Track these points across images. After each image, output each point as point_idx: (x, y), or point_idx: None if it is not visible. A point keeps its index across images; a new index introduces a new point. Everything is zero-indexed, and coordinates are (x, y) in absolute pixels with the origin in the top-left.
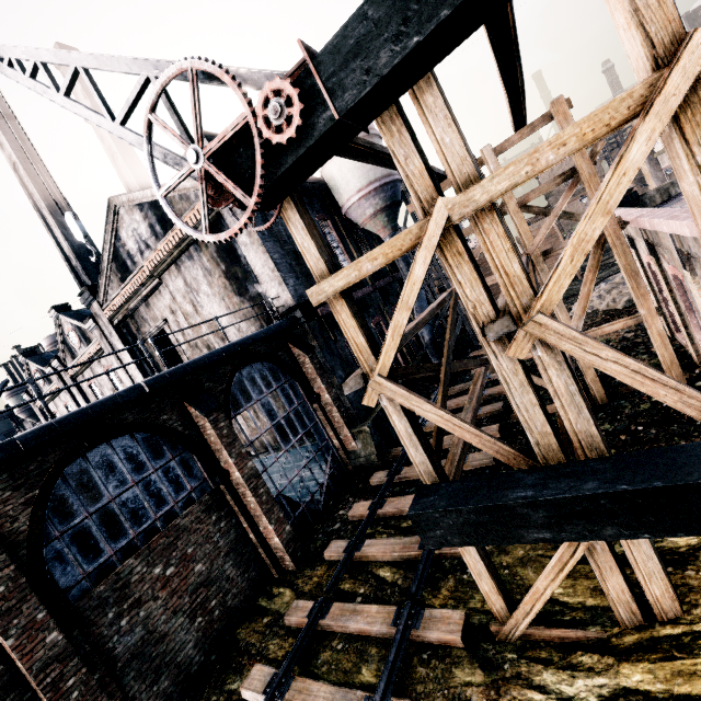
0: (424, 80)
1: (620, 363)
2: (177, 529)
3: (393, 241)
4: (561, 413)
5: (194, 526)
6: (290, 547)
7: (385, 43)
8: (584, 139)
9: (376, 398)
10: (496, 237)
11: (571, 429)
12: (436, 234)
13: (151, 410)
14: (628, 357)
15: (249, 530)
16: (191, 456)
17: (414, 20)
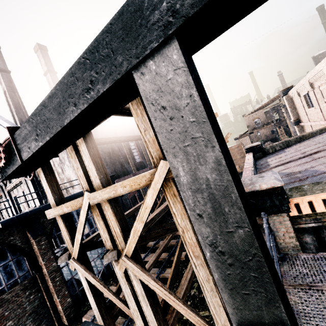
0: (81, 139)
1: (159, 288)
2: (2, 301)
3: (73, 202)
4: (140, 303)
5: (13, 298)
6: (67, 311)
7: (32, 140)
8: (132, 187)
9: (74, 267)
10: (110, 213)
11: (144, 312)
12: (86, 206)
13: (4, 234)
14: (161, 287)
15: (47, 300)
16: (23, 258)
17: (40, 136)
